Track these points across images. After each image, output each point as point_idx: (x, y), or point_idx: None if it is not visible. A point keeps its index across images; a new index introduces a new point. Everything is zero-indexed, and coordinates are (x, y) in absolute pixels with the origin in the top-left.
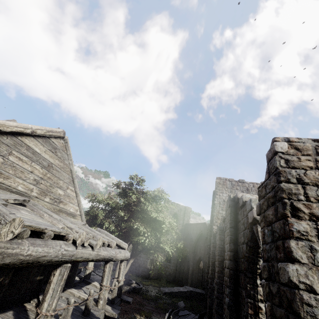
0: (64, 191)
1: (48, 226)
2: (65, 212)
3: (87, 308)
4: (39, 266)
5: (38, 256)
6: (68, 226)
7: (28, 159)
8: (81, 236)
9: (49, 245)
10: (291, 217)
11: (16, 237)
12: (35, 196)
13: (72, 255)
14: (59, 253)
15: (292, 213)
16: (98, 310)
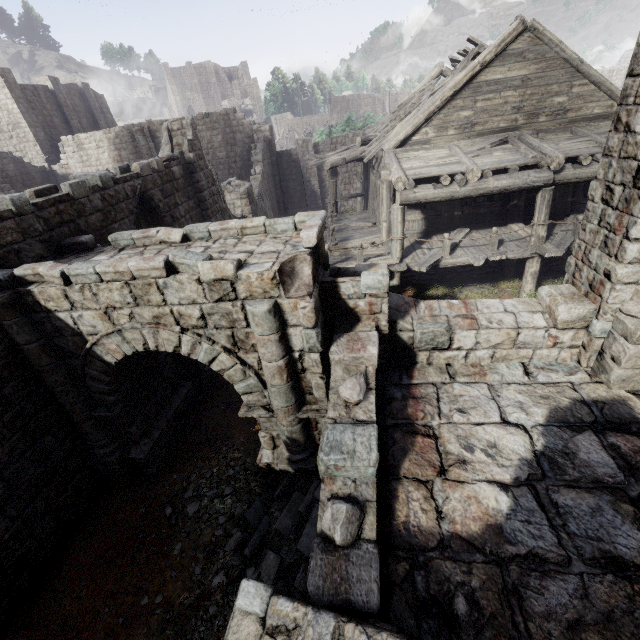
0: (566, 95)
1: (511, 162)
2: (583, 120)
3: None
4: (564, 189)
5: (504, 187)
6: (543, 153)
7: (494, 94)
8: (555, 161)
9: (514, 177)
10: (611, 131)
11: (482, 178)
12: (523, 123)
13: (547, 180)
14: (527, 181)
15: (613, 126)
16: None
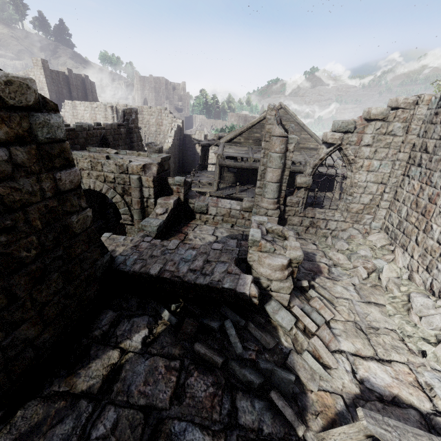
0: (299, 137)
1: None
2: (306, 149)
3: (314, 196)
4: None
5: None
6: None
7: None
8: None
9: None
10: None
11: (255, 162)
12: None
13: None
14: None
15: None
16: (329, 201)
